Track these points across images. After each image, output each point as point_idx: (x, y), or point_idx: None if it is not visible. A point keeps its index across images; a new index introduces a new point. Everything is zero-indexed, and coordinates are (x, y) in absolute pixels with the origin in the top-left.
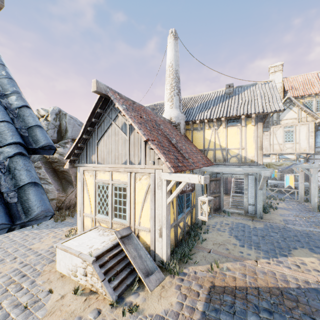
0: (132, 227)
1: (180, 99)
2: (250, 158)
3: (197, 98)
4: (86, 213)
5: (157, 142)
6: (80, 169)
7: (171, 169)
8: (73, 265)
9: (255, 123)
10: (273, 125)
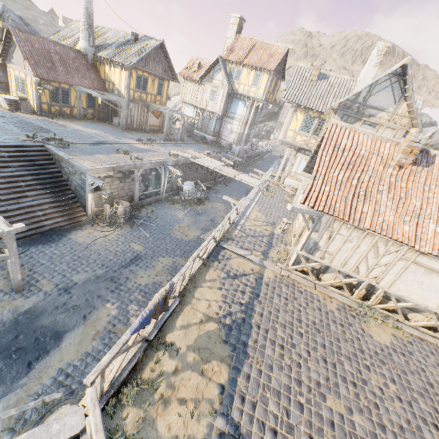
0: (28, 99)
1: (91, 34)
2: (123, 93)
3: (120, 35)
4: (14, 90)
5: (35, 62)
6: (8, 66)
7: (33, 75)
8: (0, 101)
9: (126, 70)
10: (208, 82)
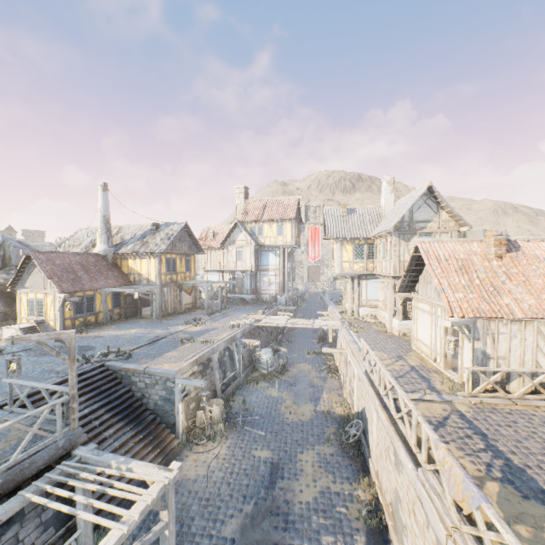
0: (47, 320)
1: (110, 236)
2: (153, 280)
3: (137, 228)
4: (23, 316)
5: (59, 278)
6: (19, 292)
7: (59, 292)
8: (12, 333)
9: (155, 257)
10: (231, 245)
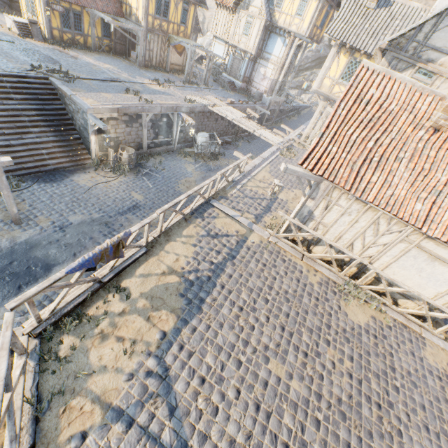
0: (38, 22)
1: None
2: (140, 20)
3: None
4: (25, 11)
5: None
6: None
7: None
8: (10, 24)
9: None
10: (244, 10)
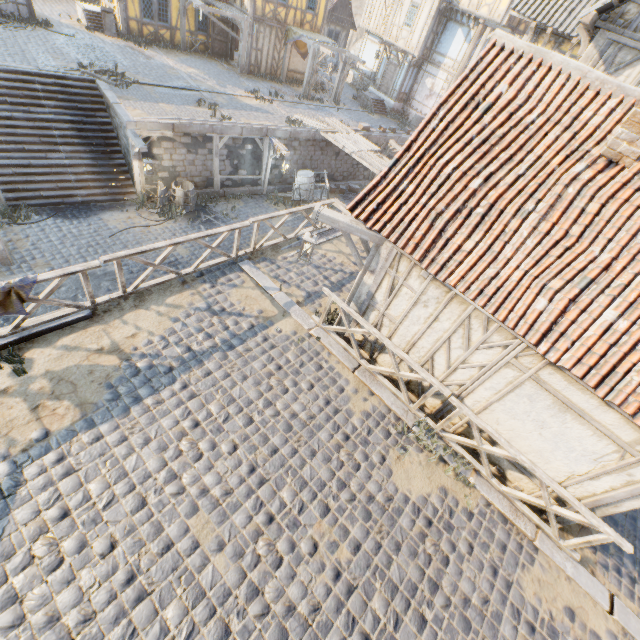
0: (114, 11)
1: None
2: (246, 4)
3: None
4: None
5: None
6: None
7: None
8: (81, 14)
9: None
10: None
